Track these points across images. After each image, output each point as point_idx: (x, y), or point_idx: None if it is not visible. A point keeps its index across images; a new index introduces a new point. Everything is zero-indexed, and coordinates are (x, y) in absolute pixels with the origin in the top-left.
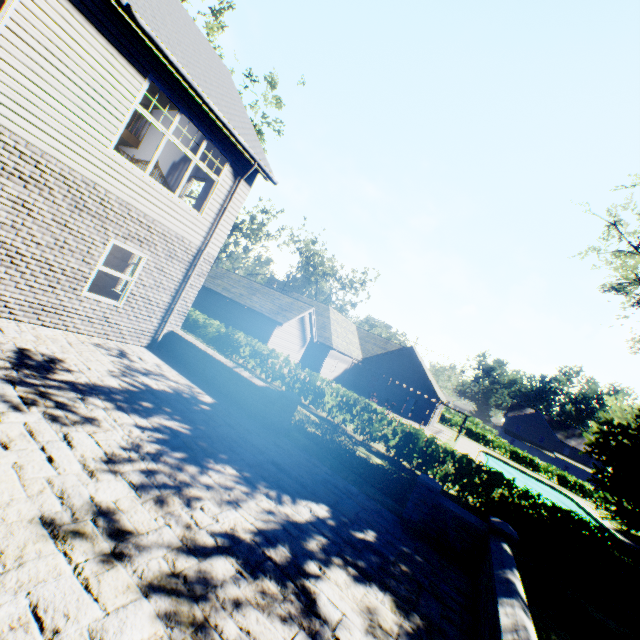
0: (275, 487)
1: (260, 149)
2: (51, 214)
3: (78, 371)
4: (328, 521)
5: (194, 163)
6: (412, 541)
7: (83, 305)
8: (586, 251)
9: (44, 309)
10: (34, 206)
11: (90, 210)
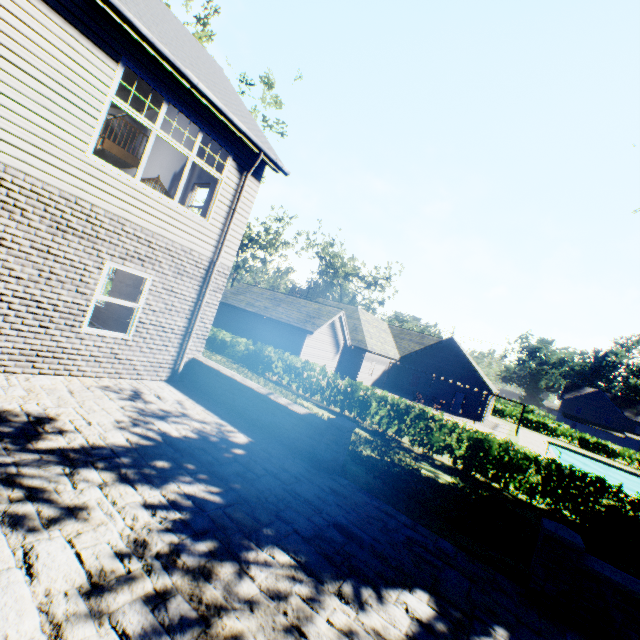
0: (347, 574)
1: (264, 139)
2: (28, 240)
3: (73, 430)
4: (436, 626)
5: (191, 161)
6: (558, 632)
7: (85, 343)
8: None
9: (39, 354)
10: (5, 233)
11: (75, 230)
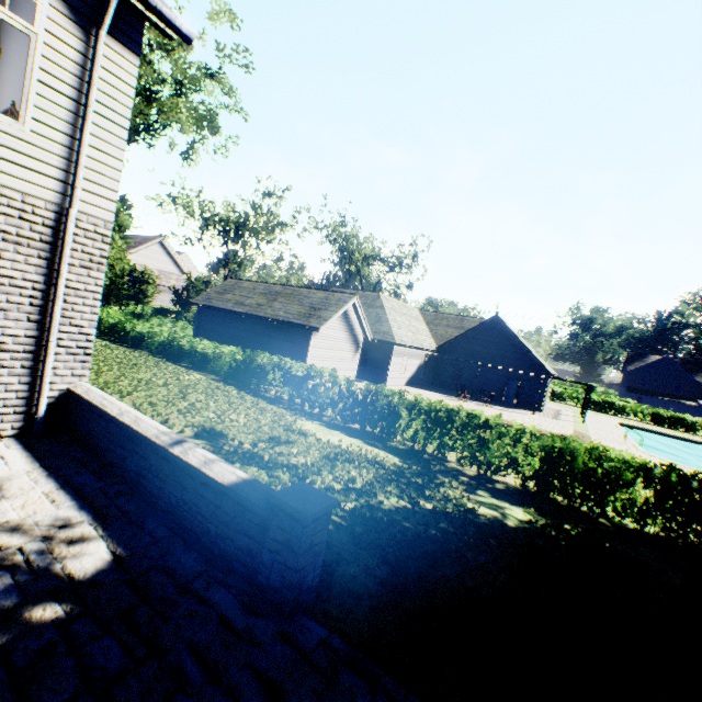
0: None
1: None
2: None
3: None
4: None
5: None
6: None
7: None
8: None
9: None
10: None
11: None
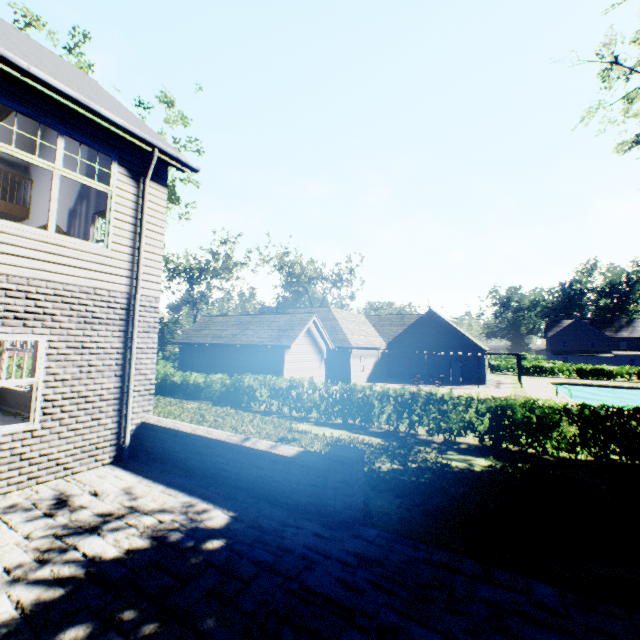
0: None
1: (159, 138)
2: None
3: None
4: None
5: (58, 175)
6: None
7: None
8: (590, 112)
9: None
10: None
11: None
